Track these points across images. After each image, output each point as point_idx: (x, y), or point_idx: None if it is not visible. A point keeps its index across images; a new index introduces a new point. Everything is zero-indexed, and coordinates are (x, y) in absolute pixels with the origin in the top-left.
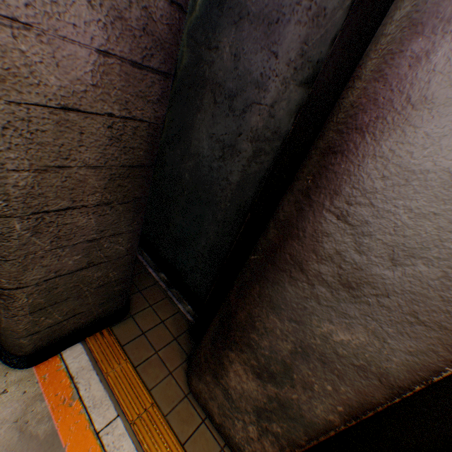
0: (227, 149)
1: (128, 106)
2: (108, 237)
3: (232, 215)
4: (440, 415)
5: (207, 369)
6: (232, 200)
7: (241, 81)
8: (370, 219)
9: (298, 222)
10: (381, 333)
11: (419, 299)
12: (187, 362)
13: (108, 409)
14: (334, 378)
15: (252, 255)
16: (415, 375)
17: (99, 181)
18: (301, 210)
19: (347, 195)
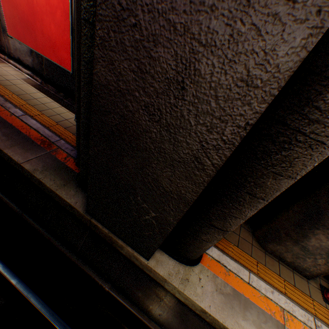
0: None
1: None
2: None
3: None
4: None
5: (288, 239)
6: None
7: None
8: None
9: None
10: None
11: None
12: (253, 236)
13: (244, 271)
14: None
15: None
16: None
17: None
18: None
19: None
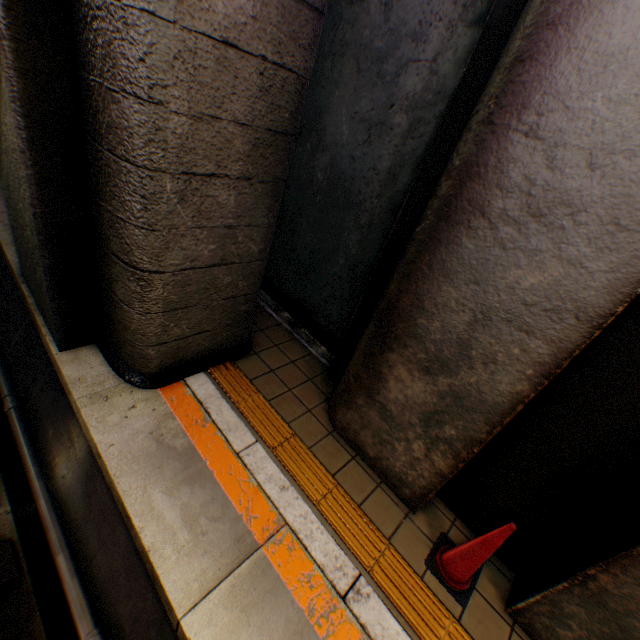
0: (374, 129)
1: (280, 50)
2: (243, 228)
3: (381, 215)
4: None
5: (359, 390)
6: (380, 195)
7: (394, 37)
8: (563, 126)
9: (478, 158)
10: (577, 259)
11: (619, 202)
12: (327, 403)
13: (245, 435)
14: (522, 336)
15: (417, 227)
16: (617, 295)
17: (243, 146)
18: (482, 143)
19: (536, 106)
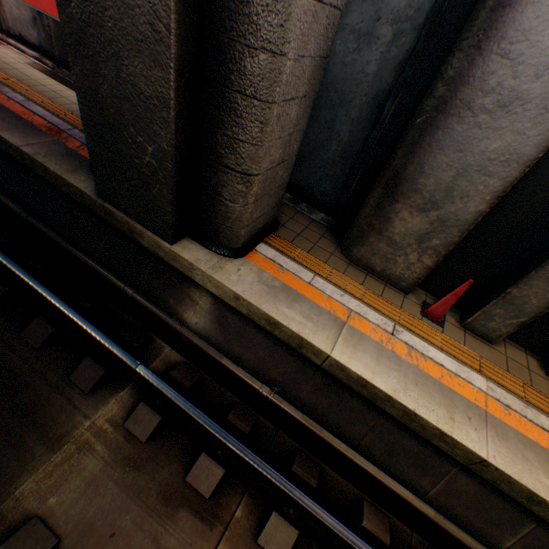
0: (363, 39)
1: None
2: (294, 134)
3: (368, 109)
4: (543, 187)
5: (371, 233)
6: (368, 94)
7: None
8: (524, 52)
9: (469, 72)
10: (521, 131)
11: (548, 97)
12: (338, 248)
13: (307, 273)
14: (485, 179)
15: (417, 119)
16: (540, 148)
17: (308, 73)
18: (472, 62)
19: (510, 38)
